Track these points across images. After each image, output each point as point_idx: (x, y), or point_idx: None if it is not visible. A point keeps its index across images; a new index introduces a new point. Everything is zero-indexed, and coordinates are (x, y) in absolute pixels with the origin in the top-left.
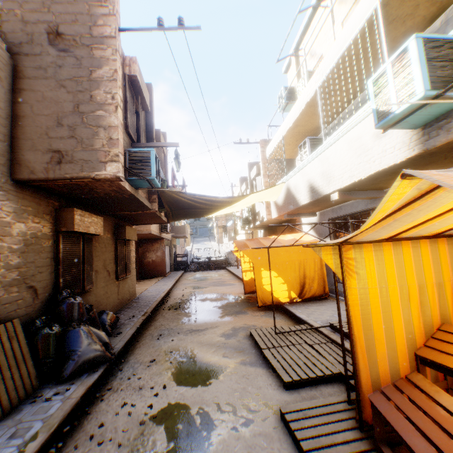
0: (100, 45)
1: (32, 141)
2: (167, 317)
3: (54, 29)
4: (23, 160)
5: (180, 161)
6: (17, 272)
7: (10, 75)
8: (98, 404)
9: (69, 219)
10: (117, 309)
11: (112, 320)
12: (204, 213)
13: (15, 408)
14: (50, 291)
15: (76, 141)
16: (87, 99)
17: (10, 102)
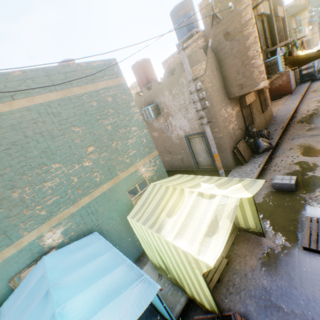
0: (245, 28)
1: (230, 84)
2: (295, 128)
3: (225, 33)
4: (230, 92)
5: (296, 46)
6: (237, 126)
7: (217, 63)
8: (273, 160)
9: (243, 101)
10: (265, 126)
11: (267, 134)
12: None
13: (250, 159)
14: (244, 128)
15: (245, 78)
16: (245, 58)
17: (220, 73)
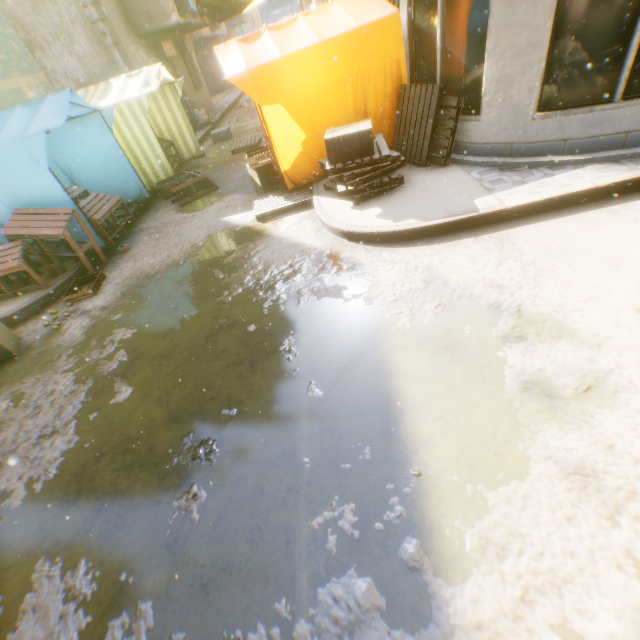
0: None
1: (133, 11)
2: (236, 112)
3: None
4: (136, 24)
5: None
6: None
7: None
8: None
9: (161, 52)
10: None
11: (206, 114)
12: (238, 13)
13: None
14: None
15: (151, 5)
16: None
17: None
